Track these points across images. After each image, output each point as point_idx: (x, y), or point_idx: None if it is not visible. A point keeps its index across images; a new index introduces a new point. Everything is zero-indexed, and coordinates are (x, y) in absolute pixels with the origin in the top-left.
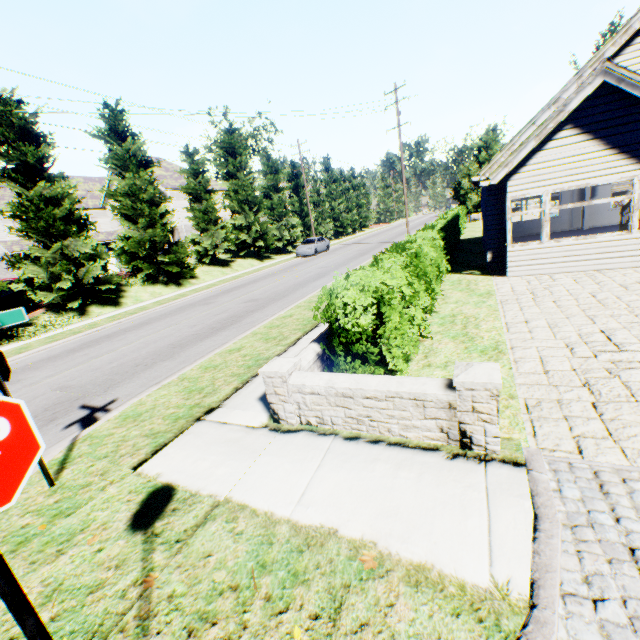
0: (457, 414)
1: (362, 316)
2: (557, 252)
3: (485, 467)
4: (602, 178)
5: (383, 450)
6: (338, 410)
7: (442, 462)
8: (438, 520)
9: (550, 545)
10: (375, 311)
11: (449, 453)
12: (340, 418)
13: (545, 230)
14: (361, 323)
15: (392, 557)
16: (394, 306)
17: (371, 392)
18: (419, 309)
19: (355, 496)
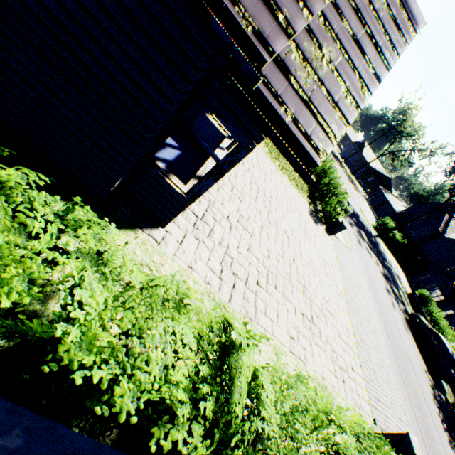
0: None
1: None
2: None
3: None
4: None
5: None
6: None
7: None
8: None
9: None
10: None
11: None
12: None
13: None
14: None
15: None
16: None
17: None
18: None
19: None
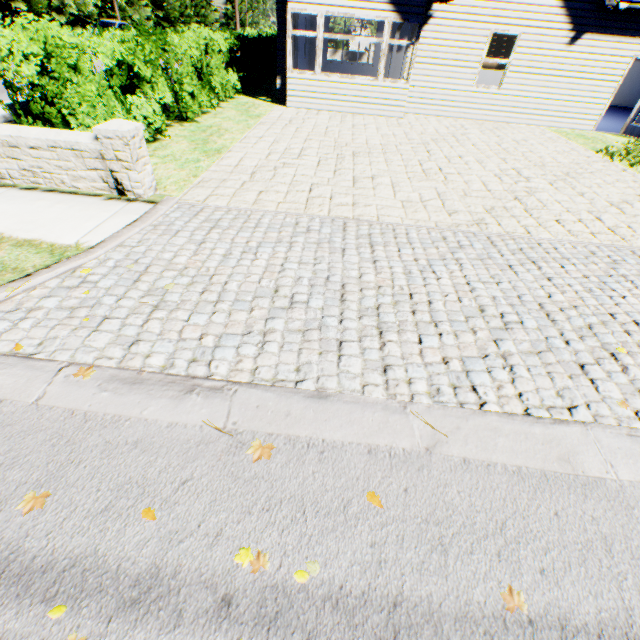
0: (107, 163)
1: (25, 65)
2: (327, 88)
3: (128, 204)
4: (364, 12)
5: (53, 196)
6: (12, 163)
7: (98, 202)
8: (65, 224)
9: (131, 230)
10: (40, 62)
11: (108, 198)
12: (17, 172)
13: (319, 60)
14: (26, 74)
15: (12, 238)
16: (83, 72)
17: (33, 141)
18: (155, 103)
19: (5, 216)
